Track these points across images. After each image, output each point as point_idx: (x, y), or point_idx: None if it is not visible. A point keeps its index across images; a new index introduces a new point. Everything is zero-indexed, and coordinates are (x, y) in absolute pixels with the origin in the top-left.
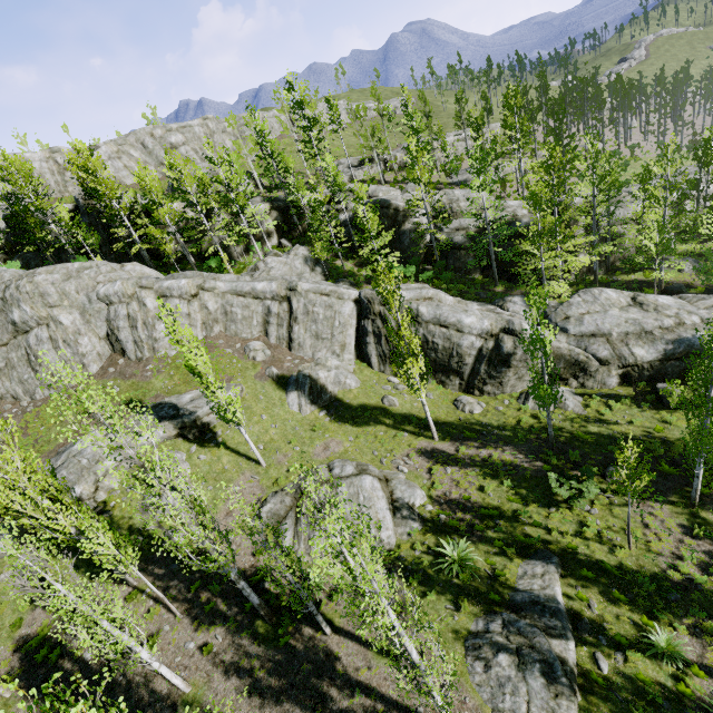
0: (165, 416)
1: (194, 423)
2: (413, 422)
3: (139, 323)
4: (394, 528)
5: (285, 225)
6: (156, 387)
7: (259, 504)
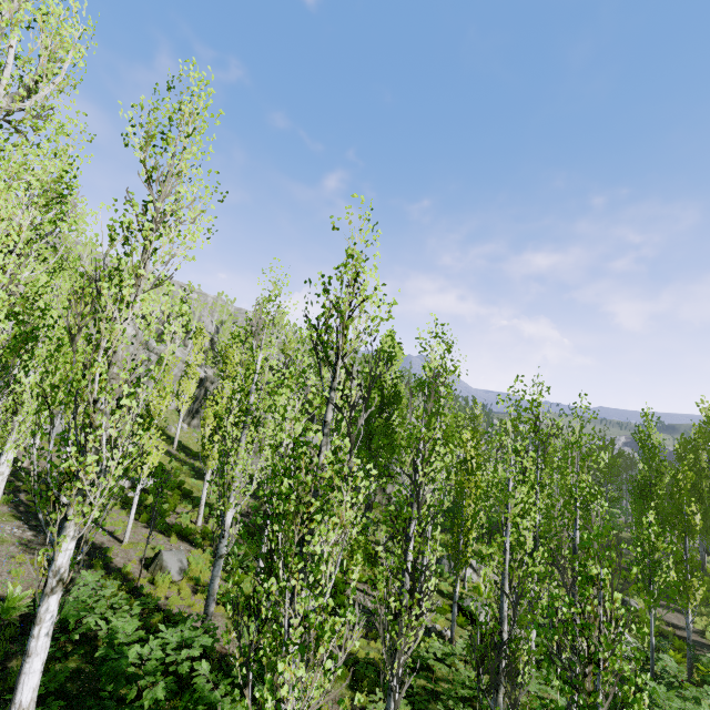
0: None
1: None
2: (171, 439)
3: None
4: None
5: (208, 348)
6: None
7: None
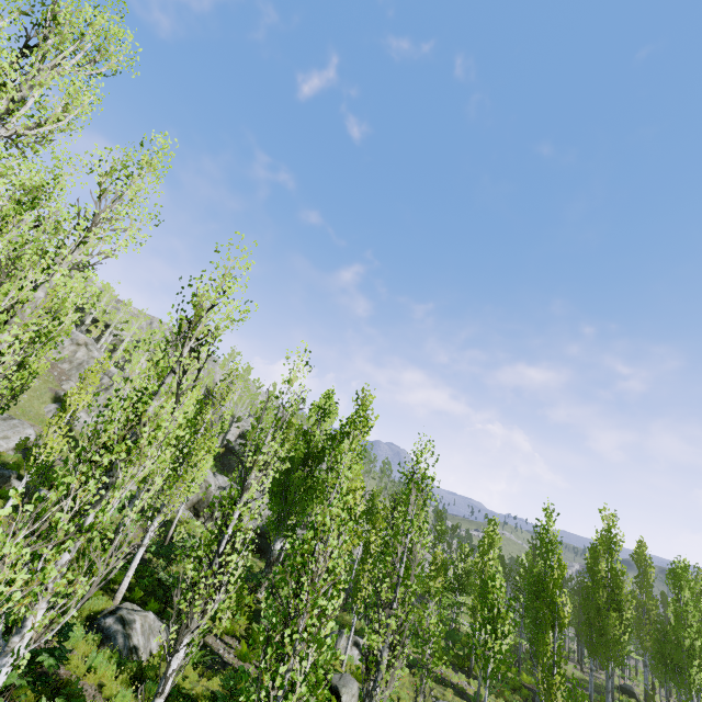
0: None
1: None
2: None
3: None
4: (10, 450)
5: None
6: None
7: None
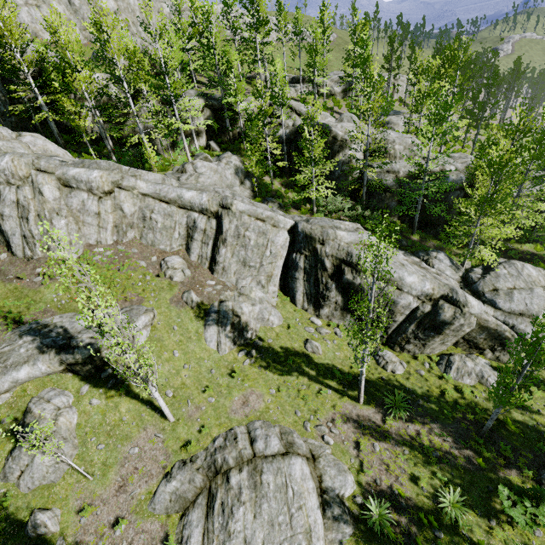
0: (51, 344)
1: (89, 359)
2: (337, 377)
3: (32, 214)
4: (324, 532)
5: (217, 127)
6: (45, 298)
7: (161, 476)
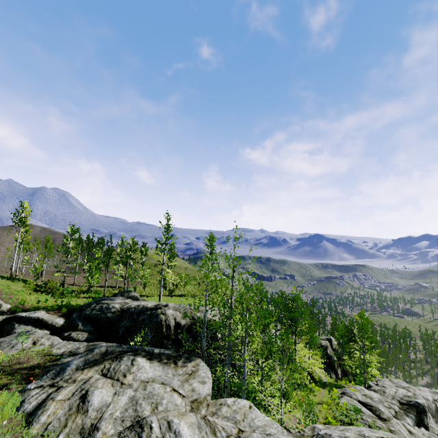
0: None
1: None
2: None
3: None
4: None
5: None
6: None
7: None
